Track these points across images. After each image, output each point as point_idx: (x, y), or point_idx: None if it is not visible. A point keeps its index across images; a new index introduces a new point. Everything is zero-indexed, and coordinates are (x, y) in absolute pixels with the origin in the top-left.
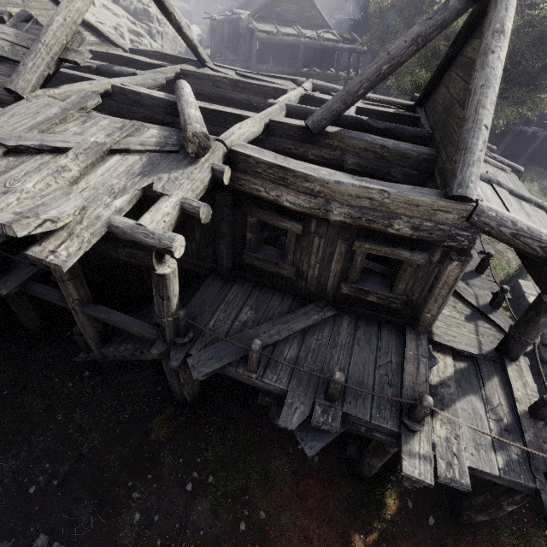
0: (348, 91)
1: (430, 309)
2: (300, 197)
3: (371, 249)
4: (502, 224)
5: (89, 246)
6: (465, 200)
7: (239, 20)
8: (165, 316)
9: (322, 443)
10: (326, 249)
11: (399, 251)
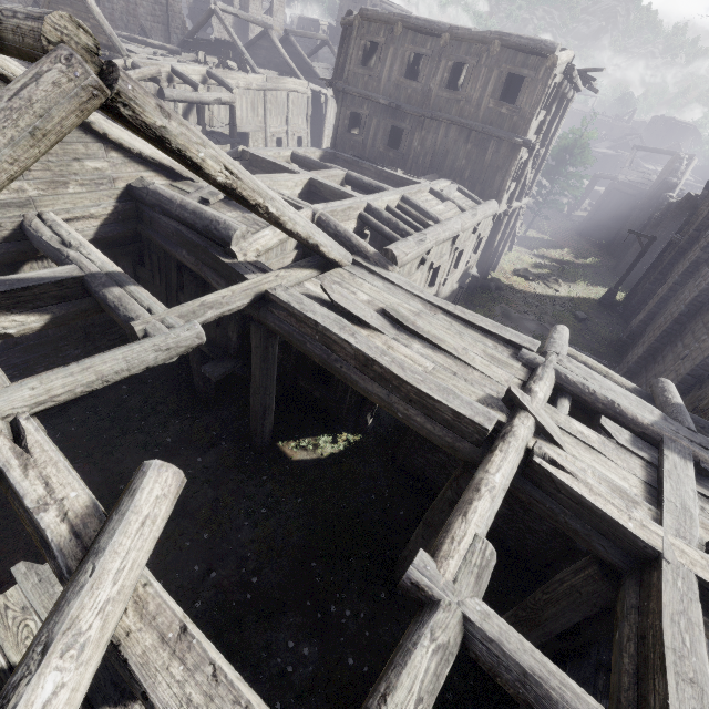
0: None
1: None
2: None
3: None
4: None
5: None
6: None
7: (620, 156)
8: None
9: None
10: None
11: None
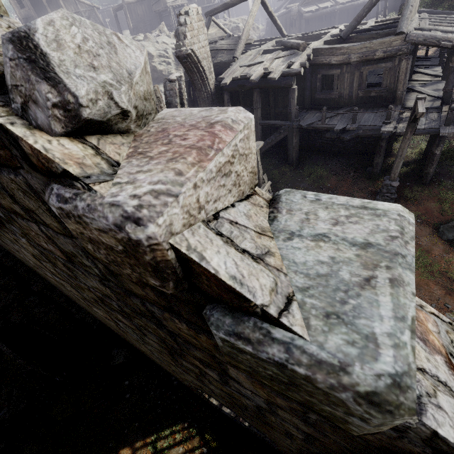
0: (358, 16)
1: (399, 89)
2: (338, 57)
3: (368, 68)
4: (418, 37)
5: (279, 76)
6: (401, 34)
7: (291, 11)
8: (292, 107)
9: (351, 135)
10: (350, 78)
11: (380, 65)
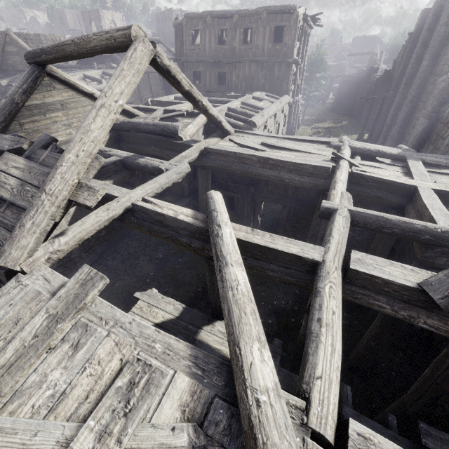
0: None
1: None
2: None
3: None
4: None
5: None
6: None
7: (341, 64)
8: None
9: None
10: None
11: None
